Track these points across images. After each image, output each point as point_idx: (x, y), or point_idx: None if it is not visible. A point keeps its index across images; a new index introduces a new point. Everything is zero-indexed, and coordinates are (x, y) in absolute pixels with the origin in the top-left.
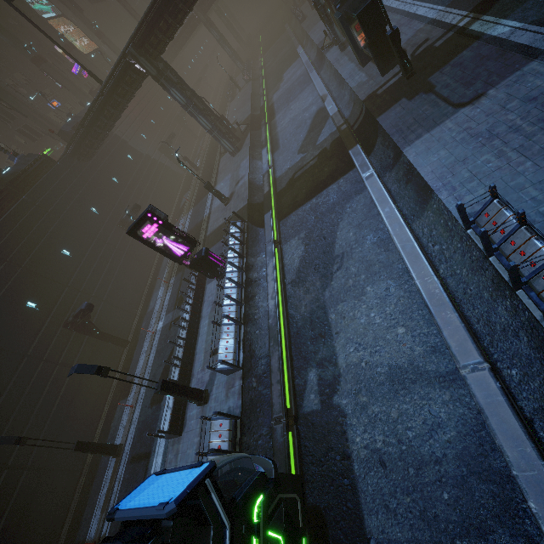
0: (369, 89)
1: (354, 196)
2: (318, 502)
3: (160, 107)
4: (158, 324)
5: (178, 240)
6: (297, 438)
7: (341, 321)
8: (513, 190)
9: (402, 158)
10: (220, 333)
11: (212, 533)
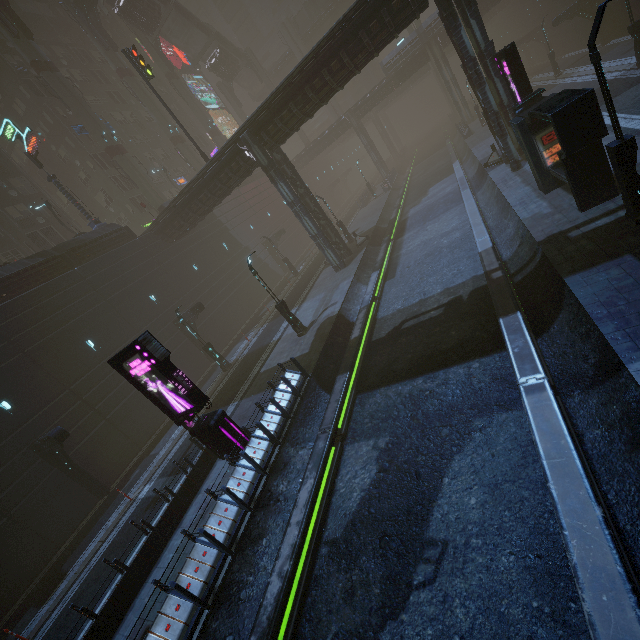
0: (552, 226)
1: (495, 410)
2: None
3: (283, 201)
4: (144, 487)
5: (179, 391)
6: None
7: None
8: None
9: (623, 379)
10: (158, 614)
11: None
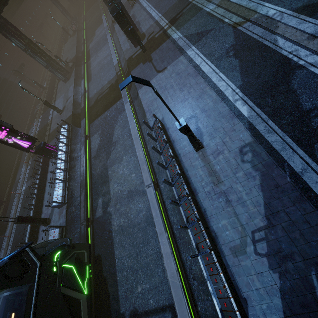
0: (129, 54)
1: (122, 112)
2: (99, 253)
3: (11, 43)
4: (22, 188)
5: (23, 138)
6: (92, 229)
7: (113, 174)
8: (167, 114)
9: (138, 94)
10: (54, 188)
11: (30, 267)
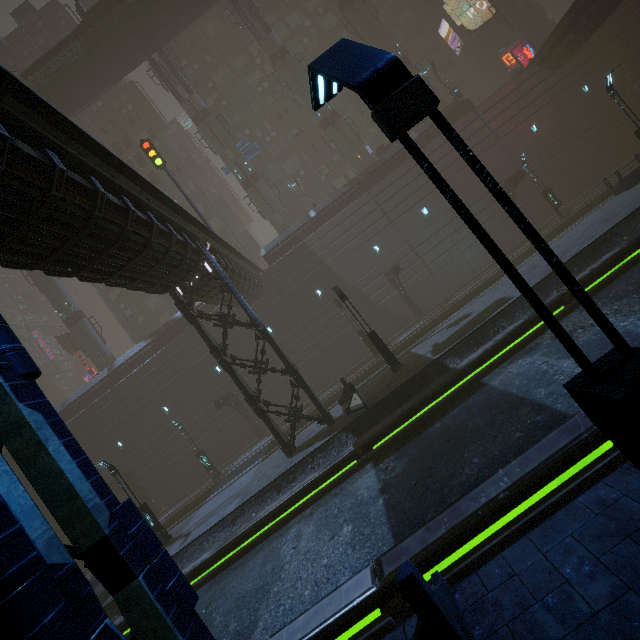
0: None
1: None
2: None
3: None
4: None
5: None
6: None
7: None
8: None
9: None
10: None
11: None
